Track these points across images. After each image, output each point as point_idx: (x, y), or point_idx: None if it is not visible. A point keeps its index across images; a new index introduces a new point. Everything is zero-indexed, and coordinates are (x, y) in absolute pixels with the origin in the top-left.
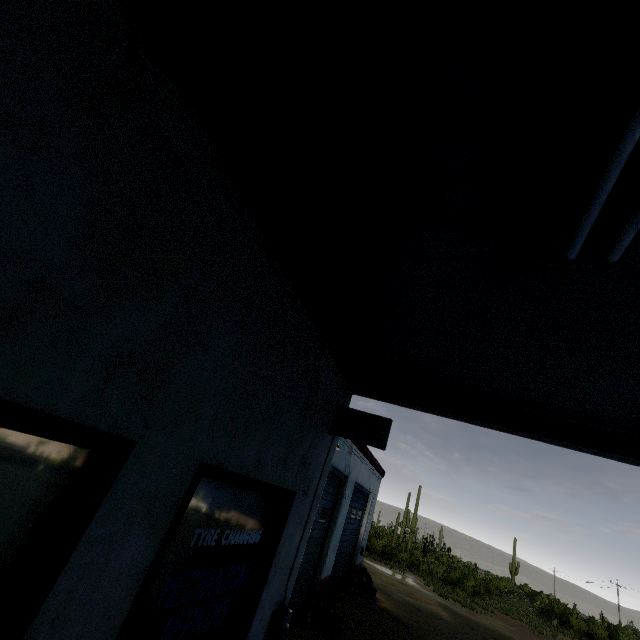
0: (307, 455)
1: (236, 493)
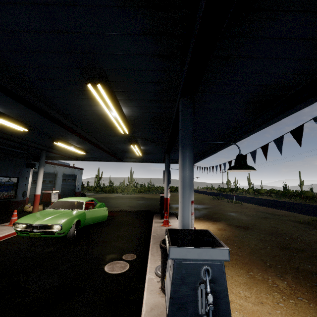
0: (20, 172)
1: (5, 178)
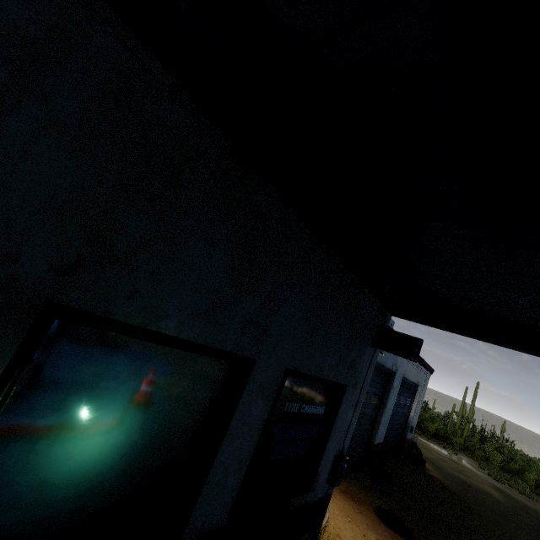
0: (354, 362)
1: (307, 384)
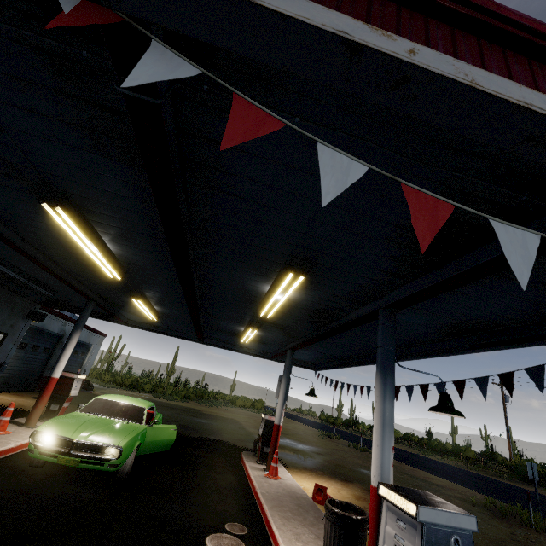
0: (14, 324)
1: None
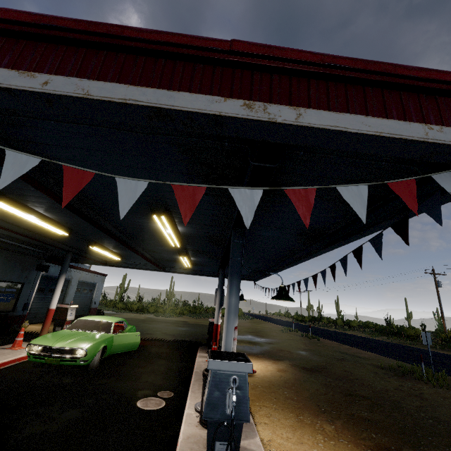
0: (27, 276)
1: (7, 283)
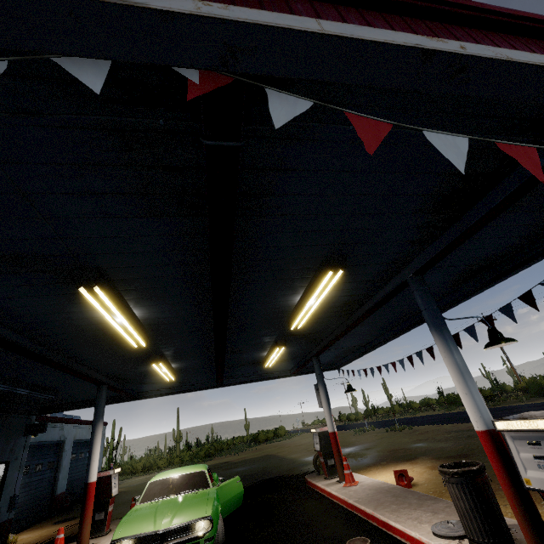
0: (13, 448)
1: None
